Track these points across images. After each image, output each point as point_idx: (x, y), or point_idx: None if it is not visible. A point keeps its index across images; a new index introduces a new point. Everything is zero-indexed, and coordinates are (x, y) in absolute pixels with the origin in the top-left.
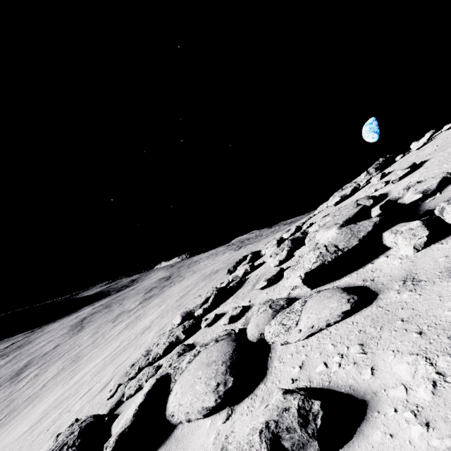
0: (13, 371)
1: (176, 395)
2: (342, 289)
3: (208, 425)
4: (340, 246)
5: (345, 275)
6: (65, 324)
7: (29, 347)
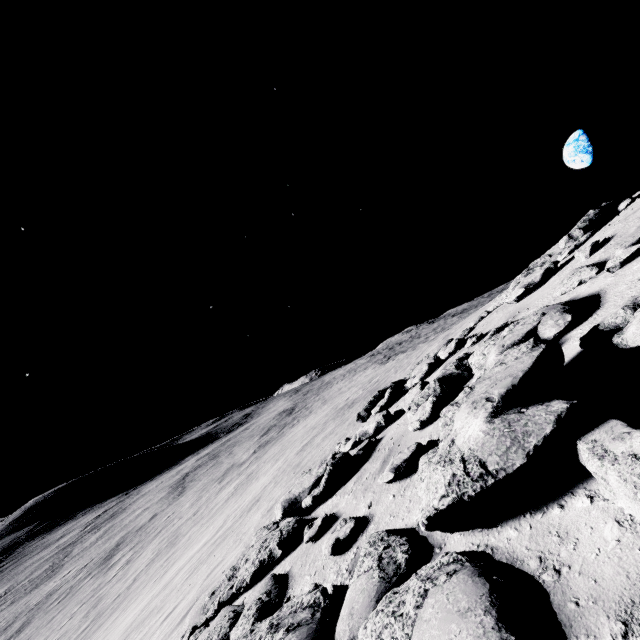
0: (103, 552)
1: None
2: (490, 595)
3: None
4: (491, 464)
5: (510, 520)
6: (164, 483)
7: (123, 517)
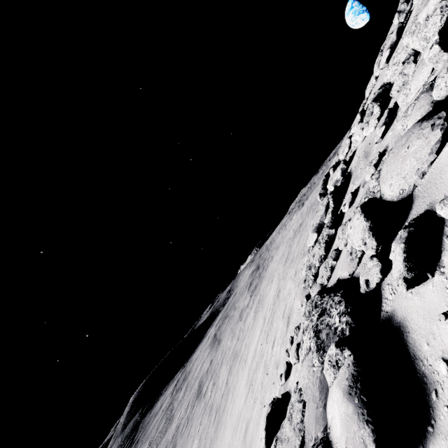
0: (194, 394)
1: (392, 184)
2: None
3: (447, 149)
4: None
5: None
6: (204, 347)
7: (192, 375)
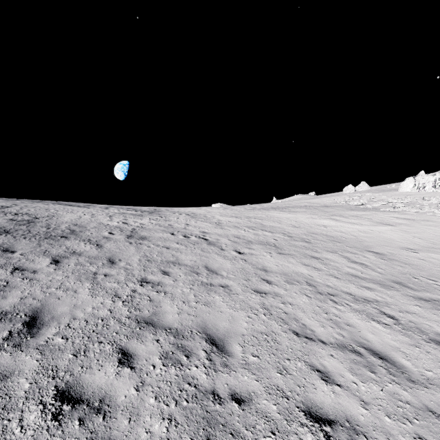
0: None
1: None
2: None
3: None
4: None
5: None
6: None
7: None
